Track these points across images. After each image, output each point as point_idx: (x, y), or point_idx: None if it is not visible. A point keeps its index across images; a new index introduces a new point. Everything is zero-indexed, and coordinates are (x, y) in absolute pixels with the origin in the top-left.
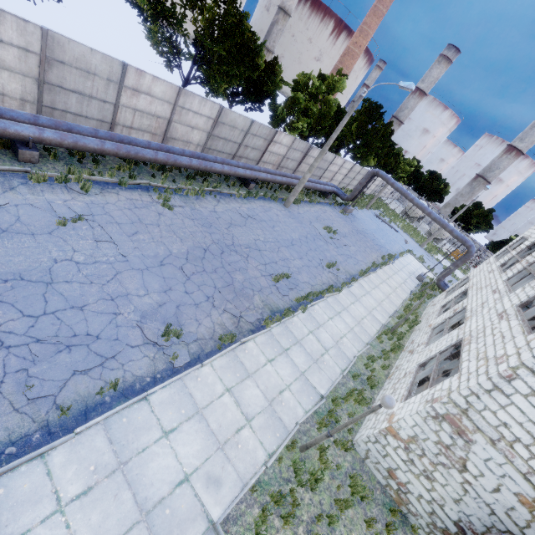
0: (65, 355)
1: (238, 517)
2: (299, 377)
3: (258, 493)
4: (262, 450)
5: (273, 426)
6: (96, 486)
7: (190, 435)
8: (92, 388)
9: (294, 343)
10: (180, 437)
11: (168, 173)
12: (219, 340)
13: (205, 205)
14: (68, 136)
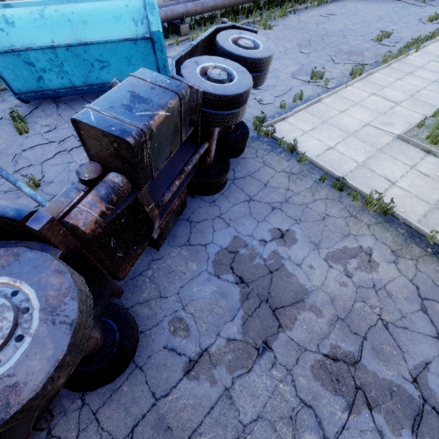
0: (266, 93)
1: (414, 136)
2: (432, 83)
3: (424, 129)
4: (417, 114)
5: (420, 105)
6: (317, 127)
7: (358, 112)
8: (288, 101)
9: (417, 69)
10: (352, 112)
11: (255, 10)
12: (350, 77)
13: (290, 20)
14: (197, 3)
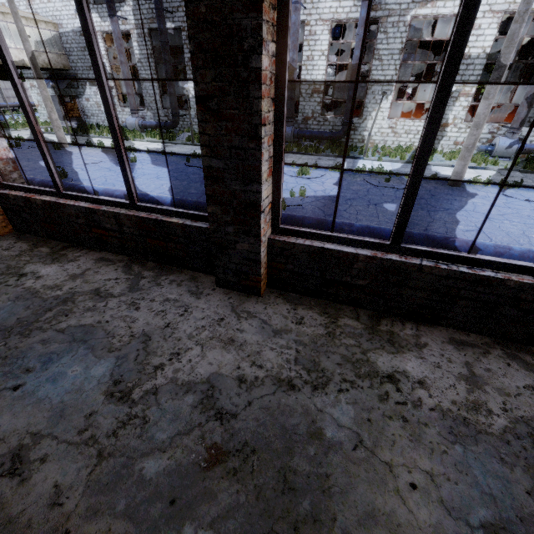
0: None
1: None
2: None
3: None
4: None
5: None
6: None
7: None
8: None
9: None
10: None
11: None
12: None
13: None
14: None
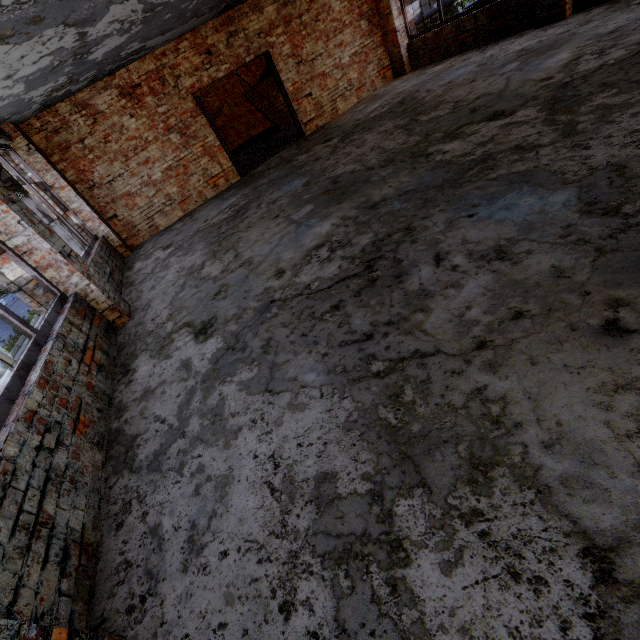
0: None
1: None
2: None
3: None
4: None
5: None
6: None
7: None
8: None
9: None
10: None
11: None
12: None
13: None
14: None
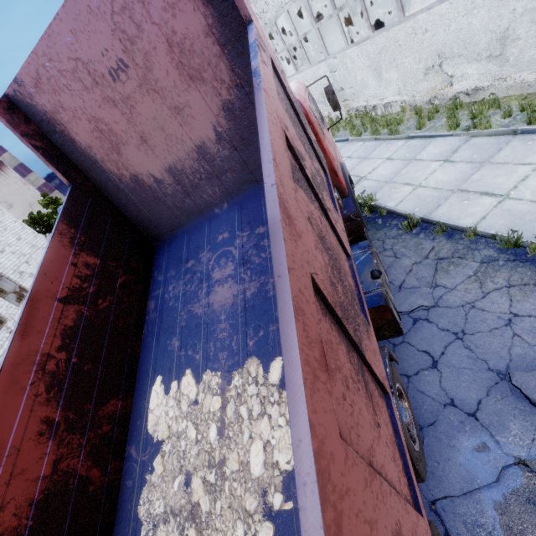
0: None
1: None
2: None
3: None
4: None
5: None
6: None
7: None
8: None
9: None
10: None
11: None
12: None
13: None
14: None
